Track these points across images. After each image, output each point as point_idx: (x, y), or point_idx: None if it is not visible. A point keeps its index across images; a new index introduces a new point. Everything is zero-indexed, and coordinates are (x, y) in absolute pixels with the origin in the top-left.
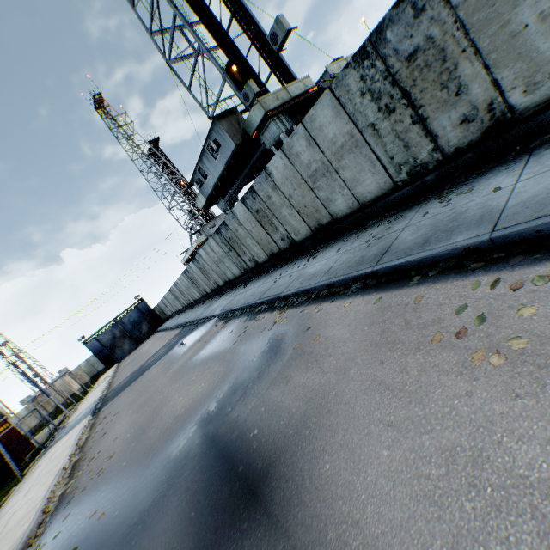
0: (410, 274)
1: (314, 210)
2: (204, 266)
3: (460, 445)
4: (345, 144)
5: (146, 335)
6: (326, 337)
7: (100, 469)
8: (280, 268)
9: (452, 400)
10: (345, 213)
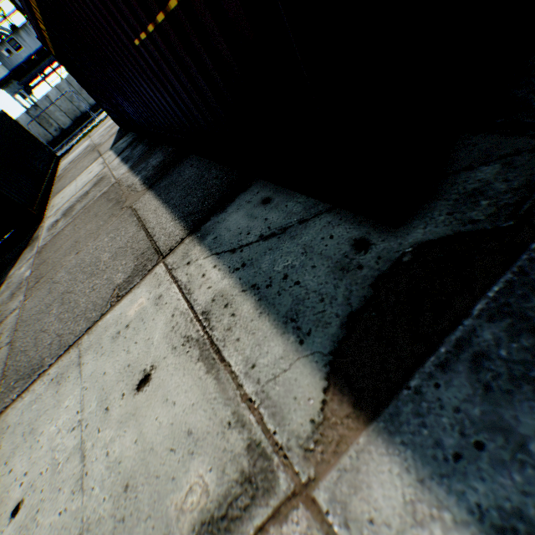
0: None
1: None
2: (47, 111)
3: None
4: None
5: None
6: None
7: None
8: None
9: None
10: None
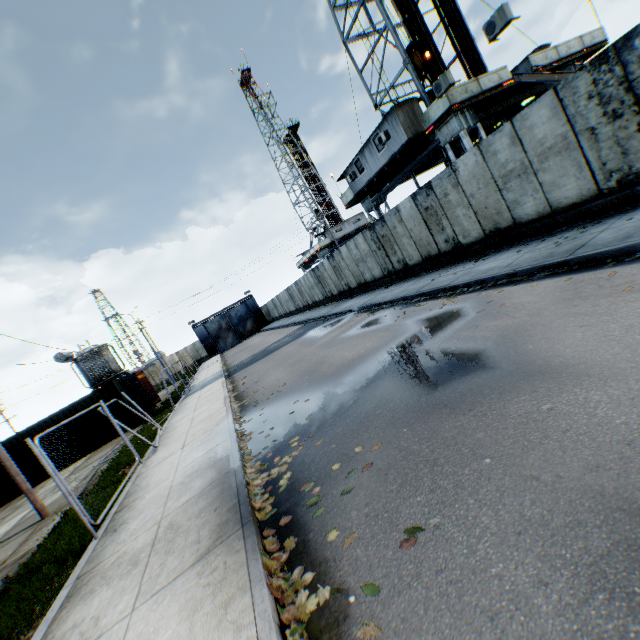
0: (604, 262)
1: (494, 213)
2: (339, 265)
3: (636, 323)
4: (554, 146)
5: (249, 333)
6: (512, 303)
7: (276, 391)
8: (435, 271)
9: (634, 310)
10: (531, 218)
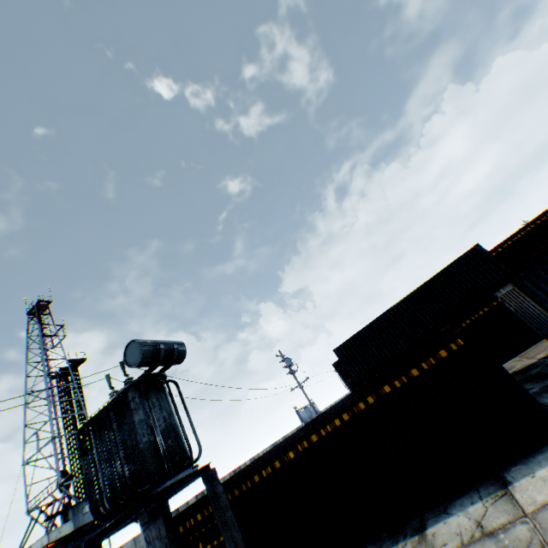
0: None
1: None
2: None
3: None
4: None
5: None
6: None
7: None
8: None
9: None
10: None
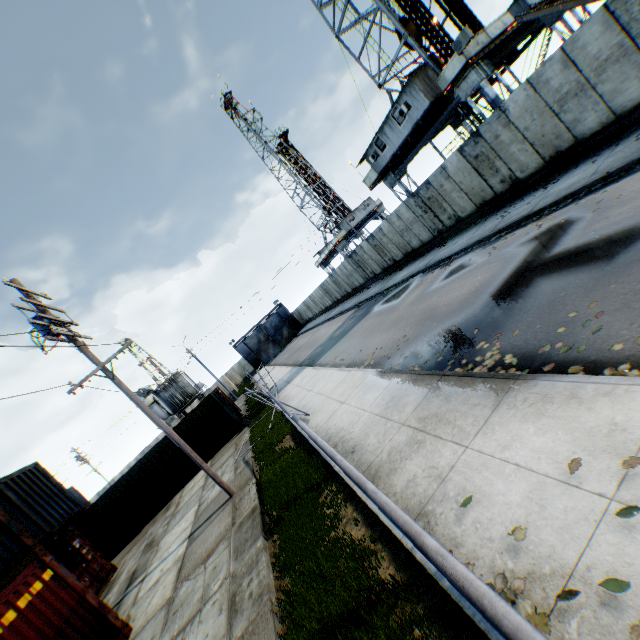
0: None
1: (552, 138)
2: (381, 242)
3: None
4: (610, 57)
5: (287, 340)
6: (629, 191)
7: (400, 342)
8: (495, 214)
9: None
10: (594, 131)
